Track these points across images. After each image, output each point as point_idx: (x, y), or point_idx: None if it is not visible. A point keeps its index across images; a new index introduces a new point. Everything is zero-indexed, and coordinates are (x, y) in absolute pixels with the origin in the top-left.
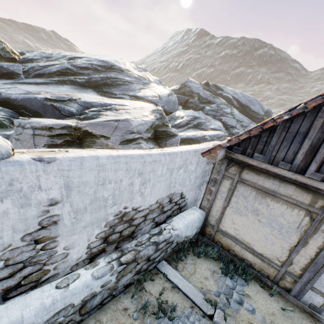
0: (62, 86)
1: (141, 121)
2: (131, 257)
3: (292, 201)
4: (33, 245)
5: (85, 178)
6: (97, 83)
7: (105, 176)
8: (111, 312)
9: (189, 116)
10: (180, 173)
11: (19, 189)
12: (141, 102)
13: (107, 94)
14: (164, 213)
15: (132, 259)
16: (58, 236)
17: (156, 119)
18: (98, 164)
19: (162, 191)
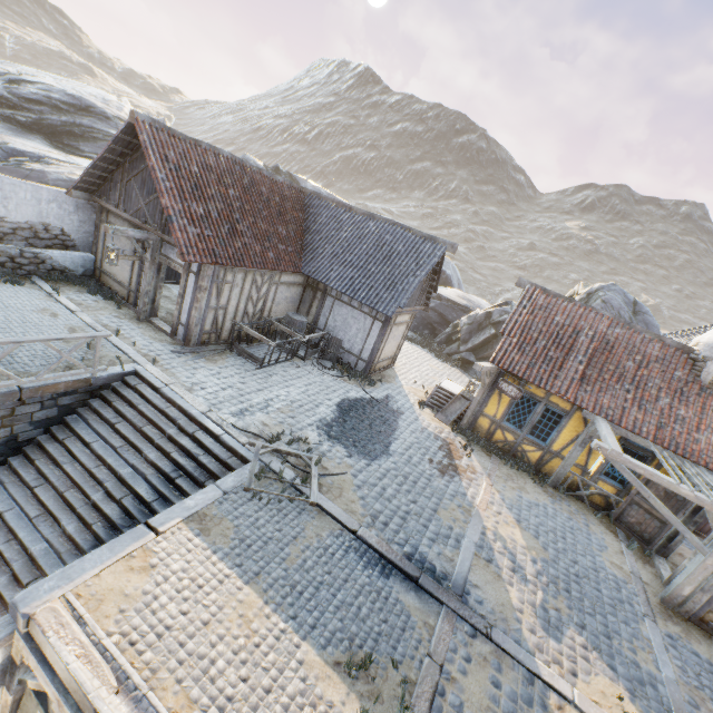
0: None
1: (65, 177)
2: None
3: None
4: None
5: None
6: (55, 128)
7: None
8: None
9: None
10: (54, 208)
11: None
12: None
13: (69, 148)
14: (41, 240)
15: None
16: None
17: None
18: None
19: (32, 215)
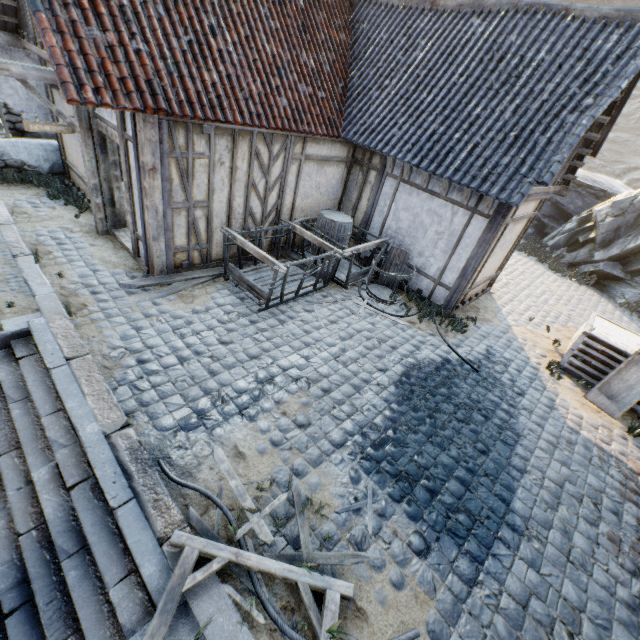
0: None
1: None
2: None
3: None
4: None
5: None
6: None
7: None
8: None
9: None
10: None
11: None
12: None
13: None
14: None
15: None
16: None
17: None
18: None
19: None
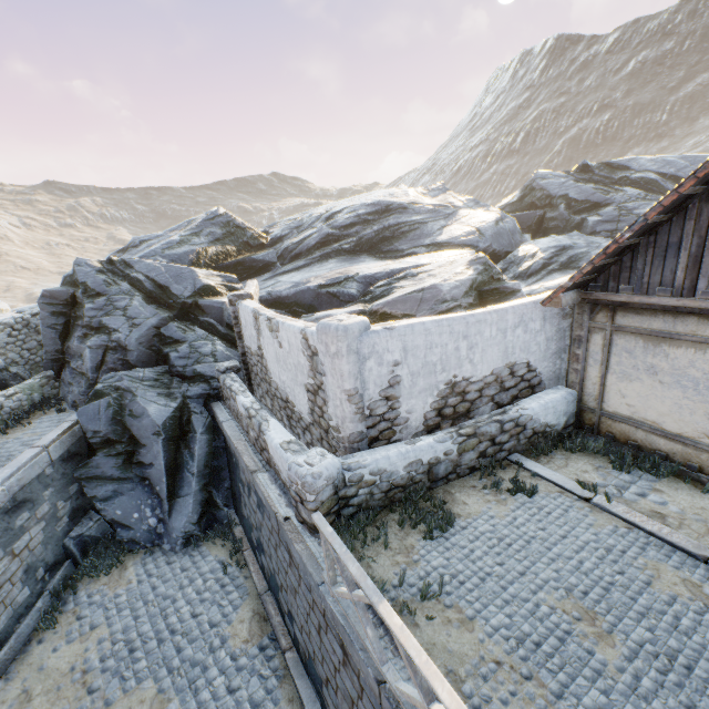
0: (327, 263)
1: (454, 282)
2: (470, 431)
3: (698, 339)
4: (385, 401)
5: (416, 342)
6: (371, 242)
7: (431, 340)
8: (458, 487)
9: (547, 249)
10: (518, 334)
11: (377, 351)
12: (447, 250)
13: (389, 254)
14: (506, 391)
15: (472, 433)
16: (400, 397)
17: (477, 274)
18: (425, 329)
19: (496, 359)
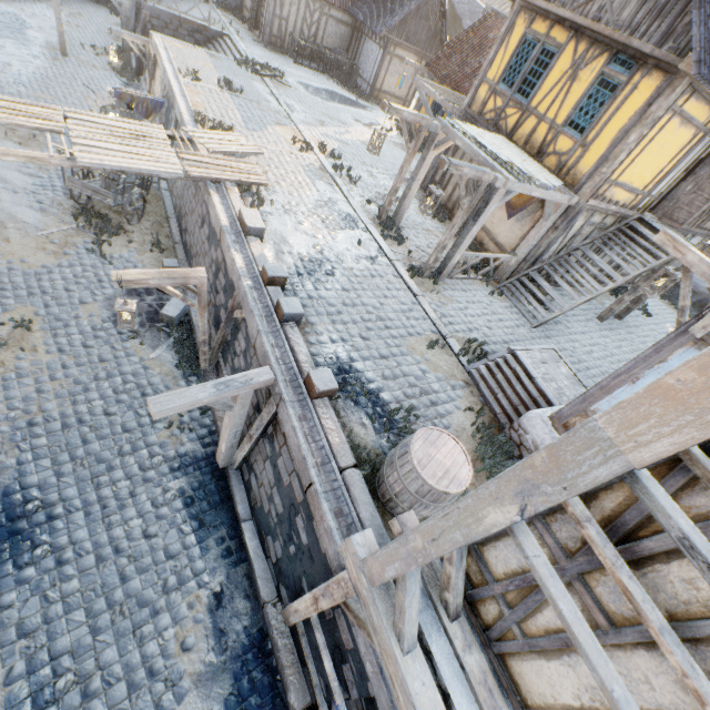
0: None
1: None
2: None
3: None
4: None
5: None
6: None
7: None
8: None
9: None
10: None
11: None
12: None
13: None
14: None
15: None
16: None
17: None
18: None
19: None
